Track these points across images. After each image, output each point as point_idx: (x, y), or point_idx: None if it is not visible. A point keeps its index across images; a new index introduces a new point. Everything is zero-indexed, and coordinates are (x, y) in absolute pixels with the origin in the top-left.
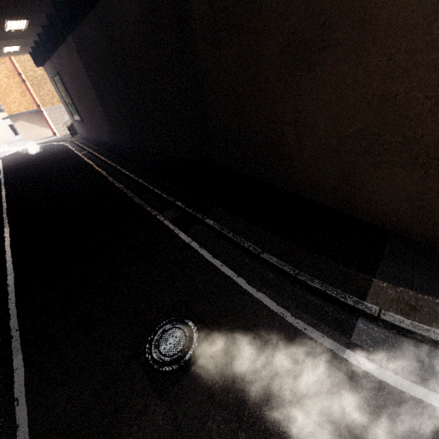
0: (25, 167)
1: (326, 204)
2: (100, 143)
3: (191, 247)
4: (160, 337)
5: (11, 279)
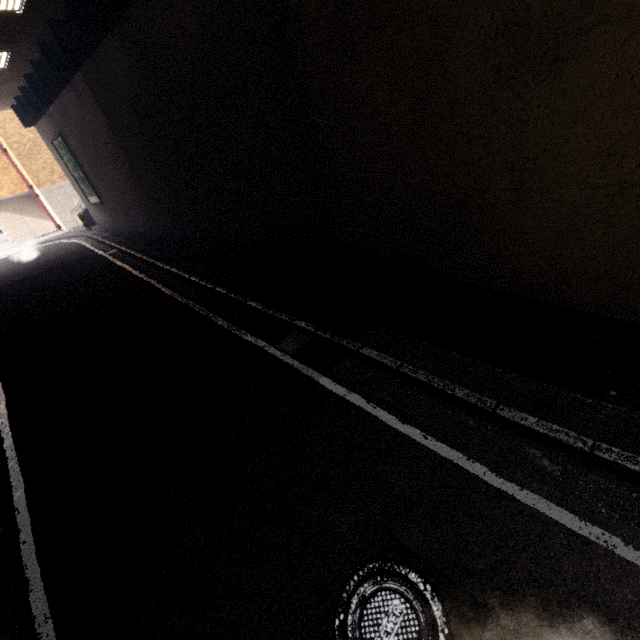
0: (18, 283)
1: (574, 305)
2: (135, 234)
3: (350, 404)
4: (361, 618)
5: (20, 497)
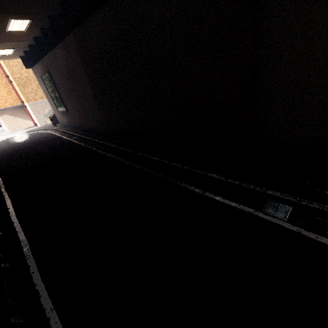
0: (17, 154)
1: None
2: (87, 129)
3: None
4: None
5: None
